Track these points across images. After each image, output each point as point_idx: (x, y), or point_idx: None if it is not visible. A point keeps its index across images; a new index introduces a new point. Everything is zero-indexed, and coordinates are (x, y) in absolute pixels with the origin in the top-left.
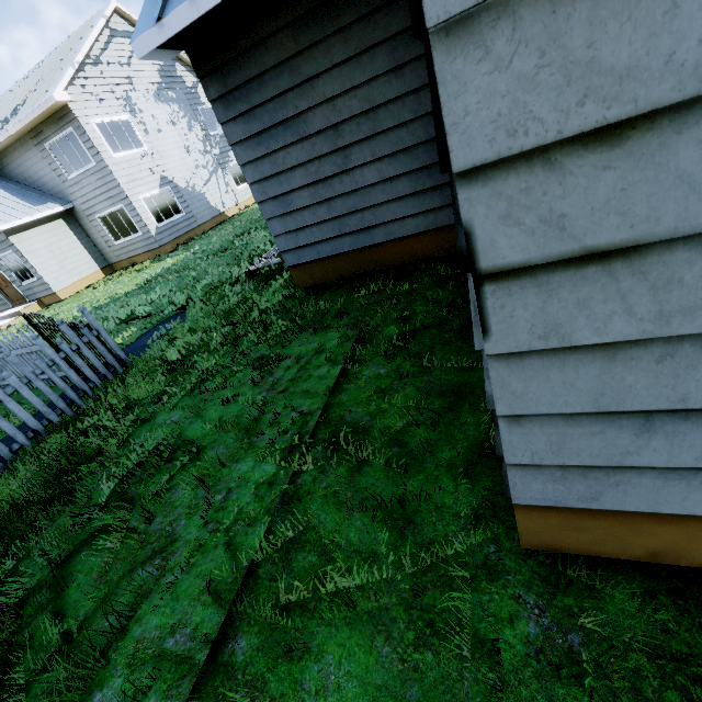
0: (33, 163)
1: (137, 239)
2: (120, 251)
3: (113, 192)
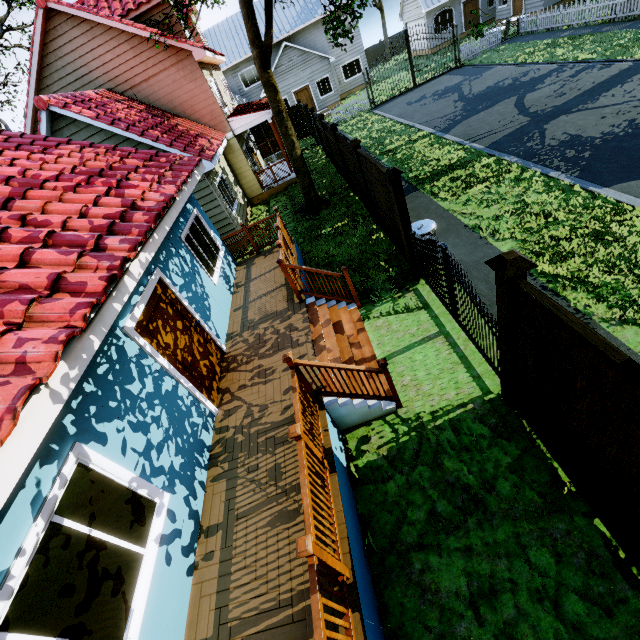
0: (315, 37)
1: (359, 77)
2: (345, 87)
3: (357, 49)
